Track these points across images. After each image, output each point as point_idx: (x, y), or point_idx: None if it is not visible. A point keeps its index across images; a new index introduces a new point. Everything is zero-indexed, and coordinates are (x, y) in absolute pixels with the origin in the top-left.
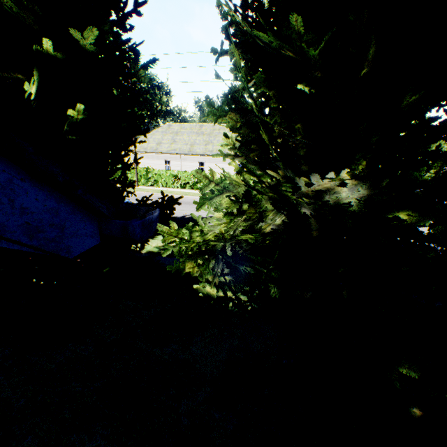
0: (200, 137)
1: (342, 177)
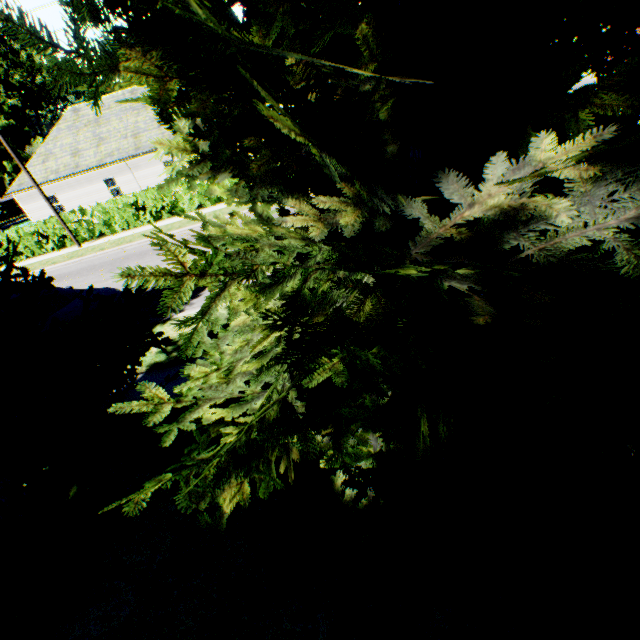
0: (143, 116)
1: (538, 161)
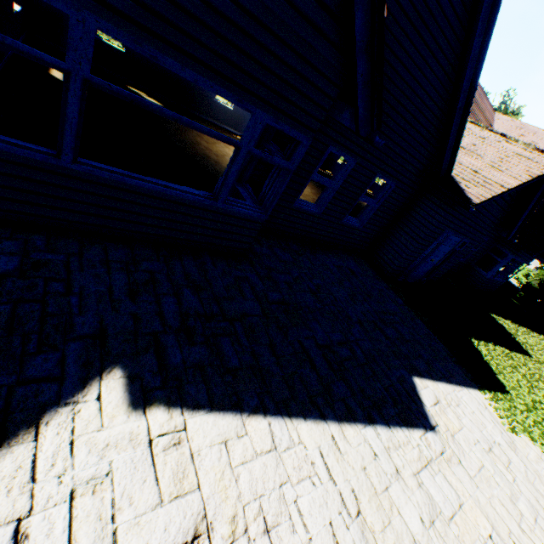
0: None
1: None
